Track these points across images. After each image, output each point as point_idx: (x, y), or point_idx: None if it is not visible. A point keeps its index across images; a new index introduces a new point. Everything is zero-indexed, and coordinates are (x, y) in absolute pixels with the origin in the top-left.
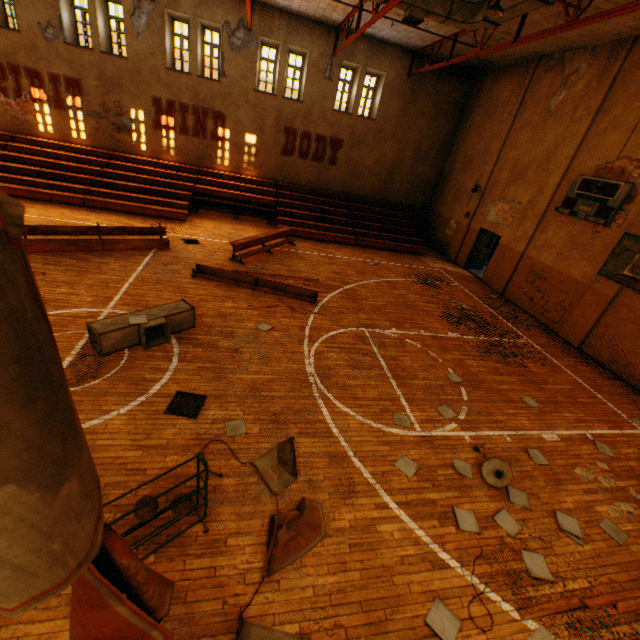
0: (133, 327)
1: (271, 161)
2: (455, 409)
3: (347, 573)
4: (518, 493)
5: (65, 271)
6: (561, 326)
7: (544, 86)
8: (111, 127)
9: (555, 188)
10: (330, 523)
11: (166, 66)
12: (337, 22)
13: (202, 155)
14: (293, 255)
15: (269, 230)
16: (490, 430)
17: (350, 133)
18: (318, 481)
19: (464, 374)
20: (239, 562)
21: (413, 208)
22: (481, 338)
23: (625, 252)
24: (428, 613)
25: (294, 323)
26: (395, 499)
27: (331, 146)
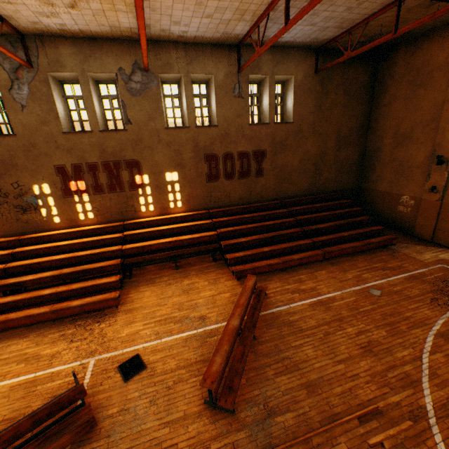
0: None
1: (197, 191)
2: None
3: None
4: None
5: None
6: None
7: None
8: (14, 210)
9: None
10: None
11: (62, 130)
12: (239, 36)
13: (123, 207)
14: (280, 324)
15: (220, 273)
16: None
17: (271, 141)
18: None
19: None
20: None
21: (344, 191)
22: None
23: None
24: None
25: None
26: None
27: (255, 159)
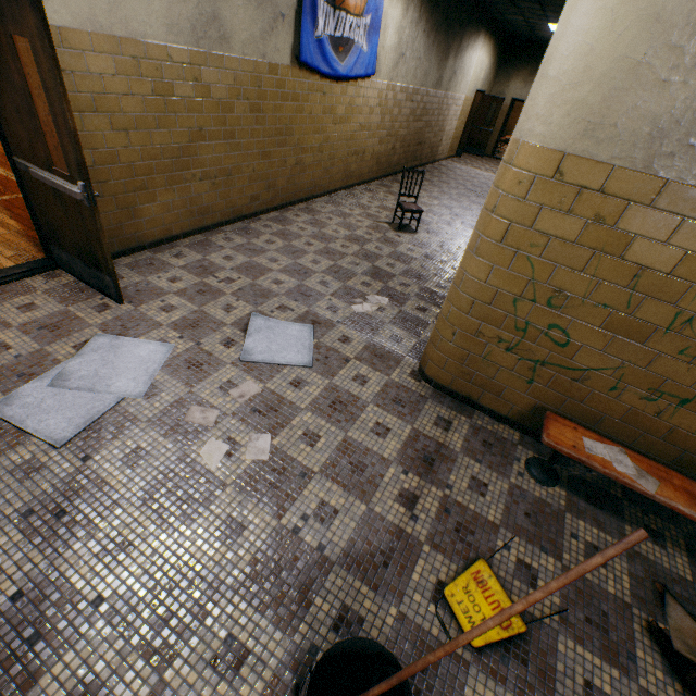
0: None
1: None
2: None
3: None
4: None
5: None
6: None
7: None
8: None
9: None
10: None
11: None
12: None
13: None
14: None
15: None
16: None
17: None
18: None
19: None
20: None
21: None
22: None
23: None
24: None
25: None
26: None
27: None
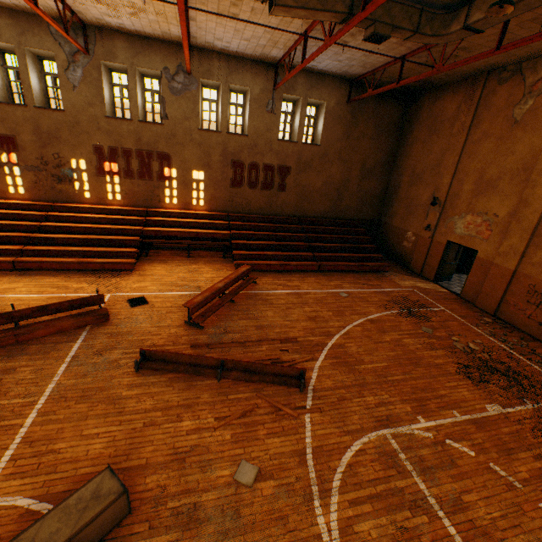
0: None
1: (220, 194)
2: None
3: None
4: None
5: None
6: None
7: (501, 97)
8: (51, 178)
9: None
10: None
11: (106, 114)
12: (276, 58)
13: (149, 195)
14: (257, 299)
15: (225, 266)
16: None
17: (296, 159)
18: None
19: None
20: None
21: (363, 222)
22: (529, 407)
23: None
24: None
25: (287, 446)
26: None
27: (279, 173)
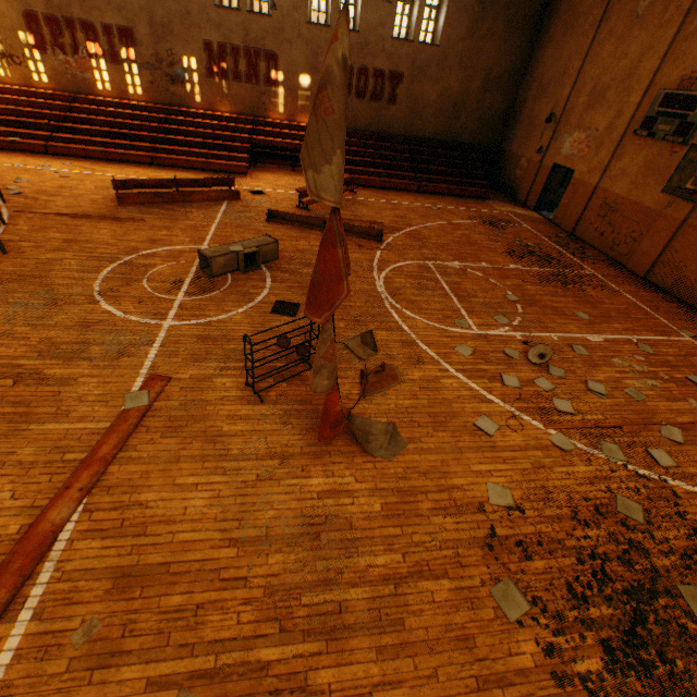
0: (233, 254)
1: None
2: (510, 318)
3: (418, 400)
4: (557, 369)
5: (159, 219)
6: (629, 258)
7: None
8: (165, 79)
9: (635, 108)
10: (404, 376)
11: (215, 3)
12: None
13: (256, 103)
14: (355, 202)
15: None
16: (540, 333)
17: (411, 64)
18: (394, 355)
19: (521, 295)
20: (343, 390)
21: (480, 149)
22: (543, 269)
23: (689, 165)
24: (476, 421)
25: (363, 257)
26: (454, 367)
27: (390, 82)
